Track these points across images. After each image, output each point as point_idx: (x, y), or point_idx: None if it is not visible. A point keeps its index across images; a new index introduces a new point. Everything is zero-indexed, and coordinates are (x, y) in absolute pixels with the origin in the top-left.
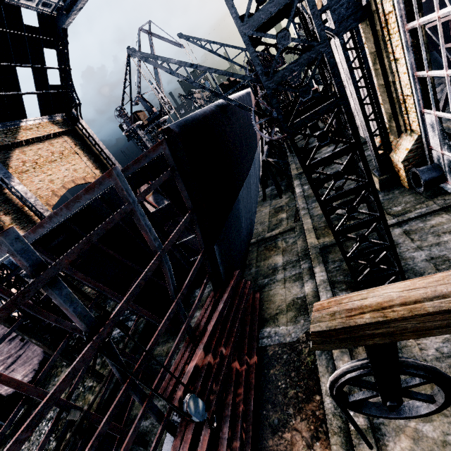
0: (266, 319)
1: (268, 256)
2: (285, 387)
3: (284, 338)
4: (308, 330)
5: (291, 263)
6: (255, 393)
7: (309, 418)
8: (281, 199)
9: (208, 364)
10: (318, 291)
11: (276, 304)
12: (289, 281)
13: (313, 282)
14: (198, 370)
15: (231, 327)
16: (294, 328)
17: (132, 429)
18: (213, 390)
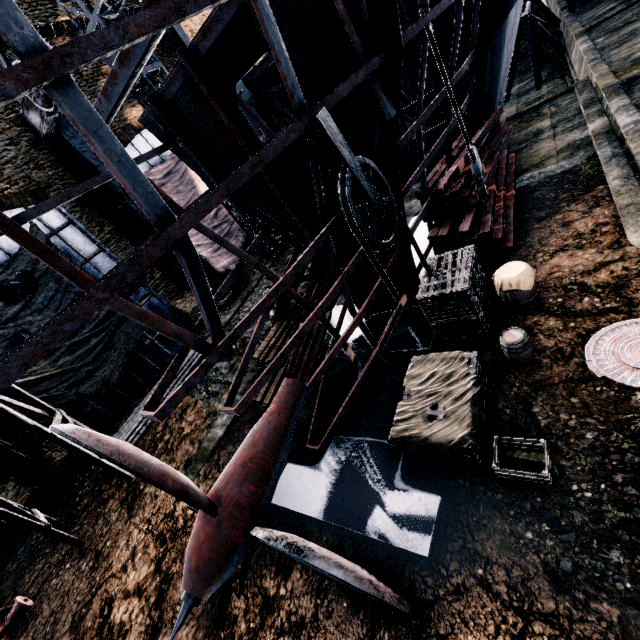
0: (526, 169)
1: (525, 127)
2: (555, 196)
3: (553, 172)
4: (590, 156)
5: (565, 119)
6: (514, 210)
7: (587, 201)
8: (539, 90)
9: (470, 171)
10: (610, 123)
11: (541, 155)
12: (562, 133)
13: (604, 118)
14: (458, 175)
15: (490, 155)
16: (569, 161)
17: (418, 168)
18: (475, 191)
